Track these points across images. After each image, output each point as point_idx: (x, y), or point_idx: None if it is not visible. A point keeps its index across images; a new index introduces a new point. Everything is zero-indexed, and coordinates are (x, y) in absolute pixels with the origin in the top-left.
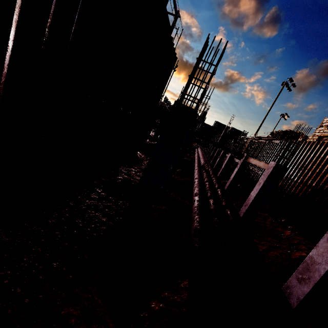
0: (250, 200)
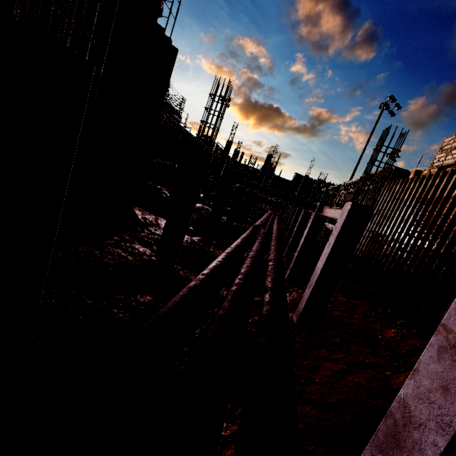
0: (316, 275)
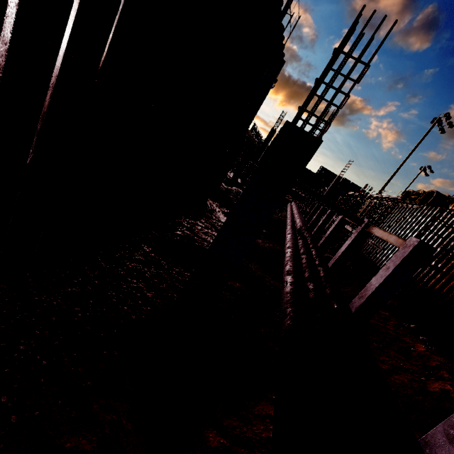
0: (369, 290)
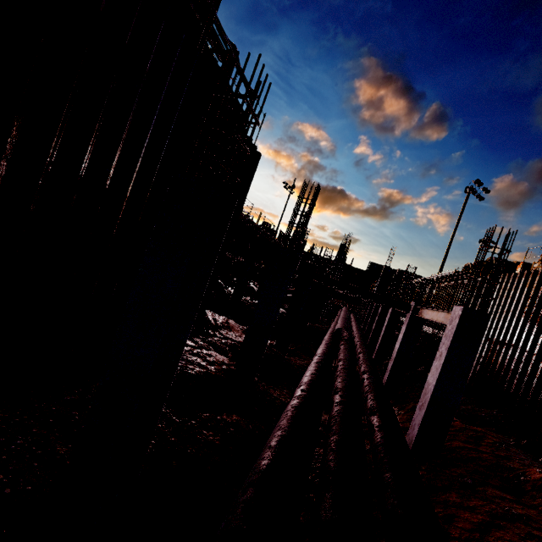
0: (428, 393)
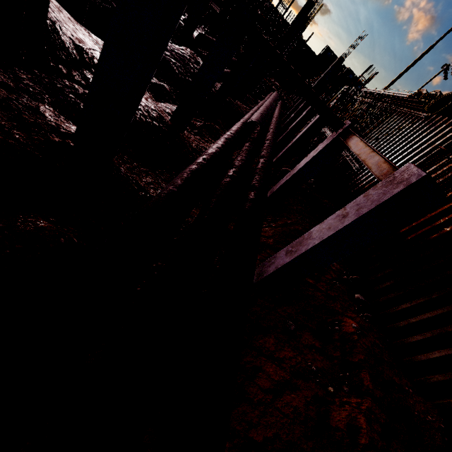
0: (304, 246)
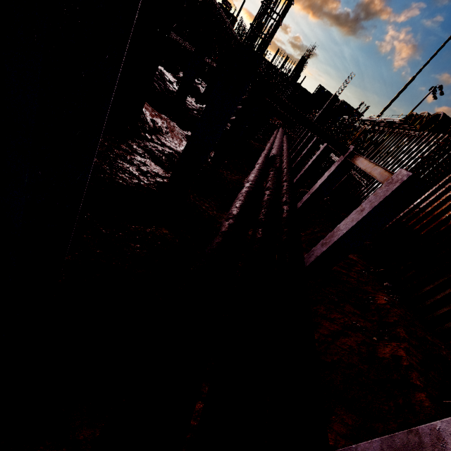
0: (335, 237)
